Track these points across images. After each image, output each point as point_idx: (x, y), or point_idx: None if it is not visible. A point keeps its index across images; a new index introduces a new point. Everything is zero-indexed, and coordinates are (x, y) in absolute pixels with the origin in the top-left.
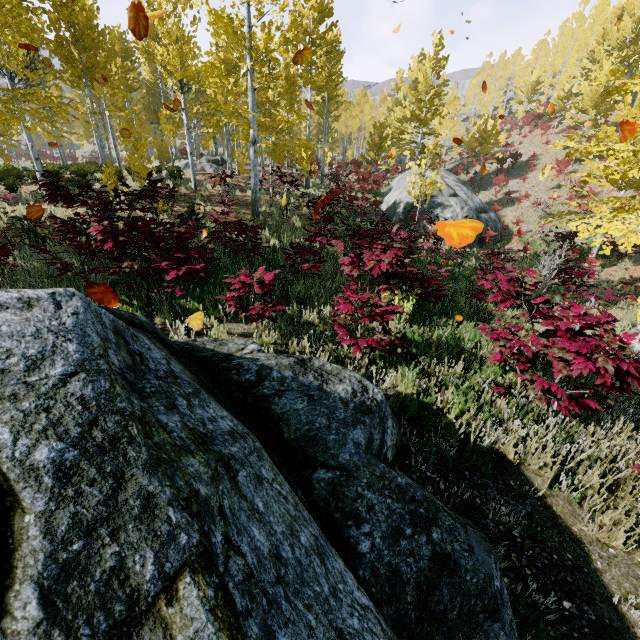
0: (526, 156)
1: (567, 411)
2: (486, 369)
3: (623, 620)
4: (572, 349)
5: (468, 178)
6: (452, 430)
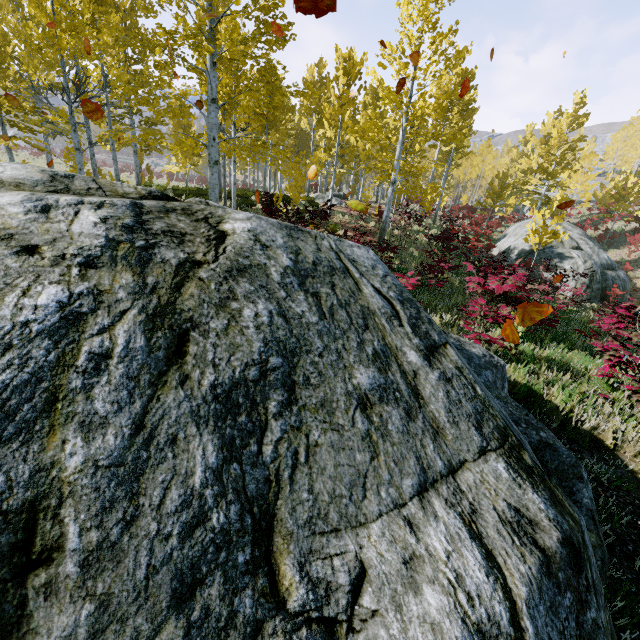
0: None
1: None
2: (593, 383)
3: None
4: None
5: (596, 234)
6: (555, 412)
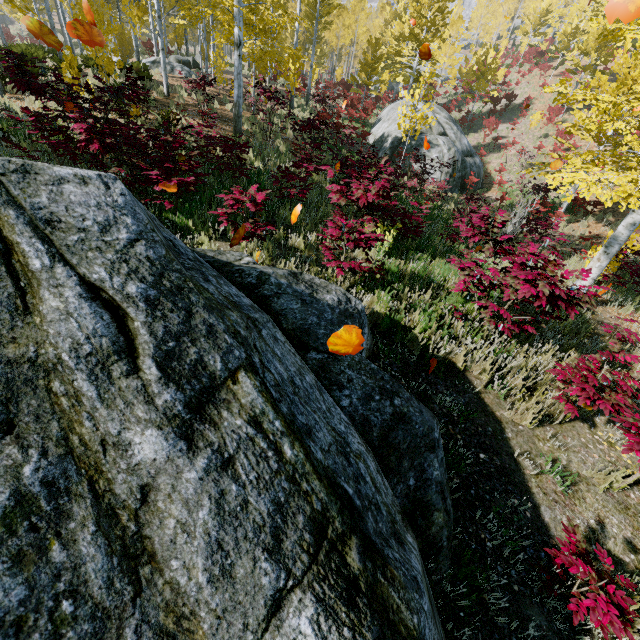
0: (521, 98)
1: (509, 332)
2: (450, 298)
3: (518, 465)
4: (521, 276)
5: (460, 117)
6: (416, 342)
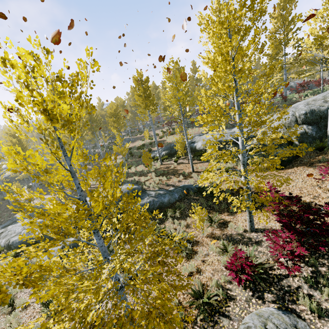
0: None
1: None
2: None
3: None
4: None
5: None
6: None
